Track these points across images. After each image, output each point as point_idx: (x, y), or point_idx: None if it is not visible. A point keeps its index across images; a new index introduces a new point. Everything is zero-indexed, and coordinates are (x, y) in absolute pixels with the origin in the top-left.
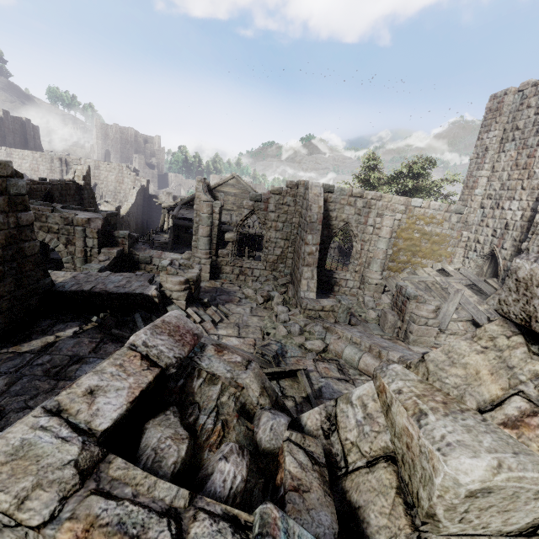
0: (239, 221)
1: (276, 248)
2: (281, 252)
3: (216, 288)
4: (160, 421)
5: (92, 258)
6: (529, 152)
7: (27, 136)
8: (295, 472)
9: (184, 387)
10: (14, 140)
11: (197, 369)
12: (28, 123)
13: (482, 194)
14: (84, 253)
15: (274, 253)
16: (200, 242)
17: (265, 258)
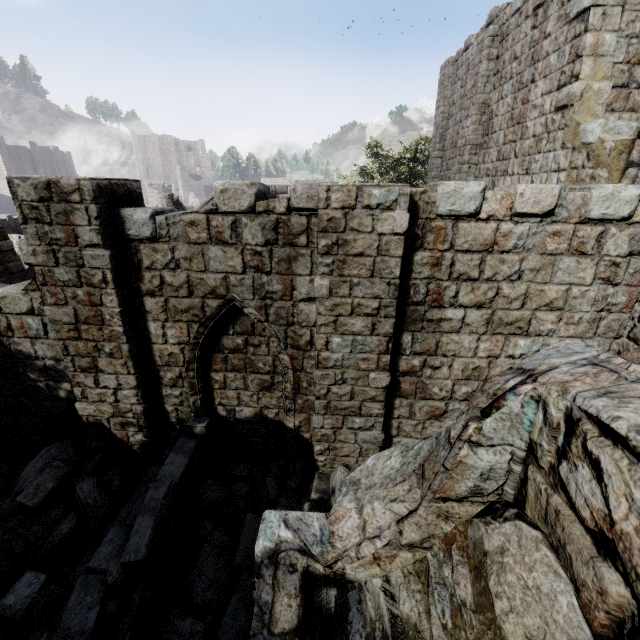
0: None
1: None
2: None
3: None
4: None
5: None
6: (457, 128)
7: (57, 165)
8: None
9: None
10: (46, 171)
11: None
12: (56, 151)
13: (439, 176)
14: None
15: None
16: None
17: None
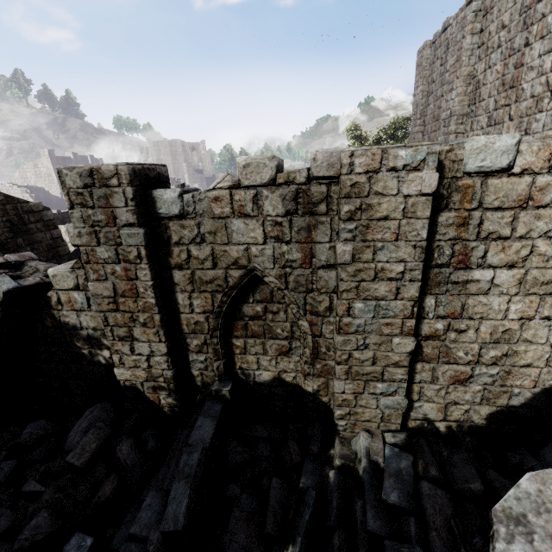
0: None
1: None
2: None
3: None
4: (3, 270)
5: None
6: (438, 103)
7: None
8: (29, 279)
9: (21, 268)
10: None
11: (27, 265)
12: (92, 158)
13: None
14: None
15: None
16: None
17: None
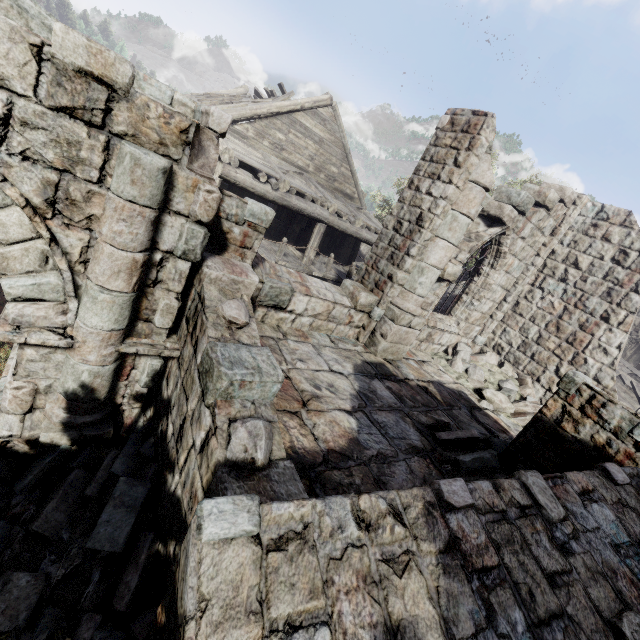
0: (481, 242)
1: (489, 300)
2: (490, 307)
3: (438, 385)
4: None
5: (156, 295)
6: None
7: None
8: None
9: None
10: None
11: None
12: None
13: None
14: (136, 275)
15: (481, 309)
16: (427, 278)
17: (467, 316)
